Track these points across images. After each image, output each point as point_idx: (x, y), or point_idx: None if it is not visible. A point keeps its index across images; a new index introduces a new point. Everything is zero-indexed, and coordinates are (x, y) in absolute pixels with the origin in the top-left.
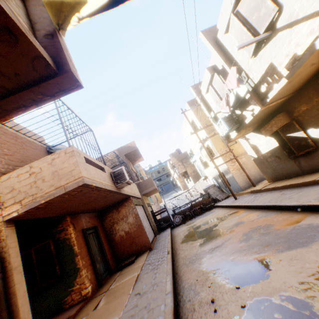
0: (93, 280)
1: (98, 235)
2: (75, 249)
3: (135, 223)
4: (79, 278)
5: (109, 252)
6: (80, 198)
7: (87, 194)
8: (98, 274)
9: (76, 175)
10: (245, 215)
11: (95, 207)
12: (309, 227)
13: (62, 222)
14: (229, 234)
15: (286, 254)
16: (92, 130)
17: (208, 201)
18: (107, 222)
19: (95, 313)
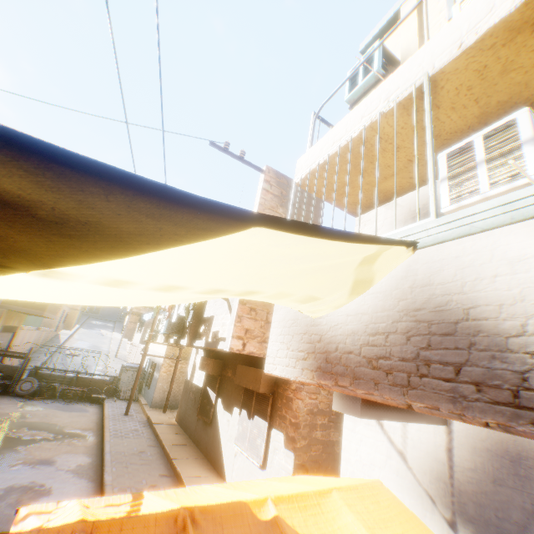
0: None
1: None
2: None
3: None
4: None
5: None
6: None
7: None
8: None
9: None
10: (79, 452)
11: None
12: None
13: None
14: (8, 471)
15: None
16: None
17: (107, 386)
18: None
19: None
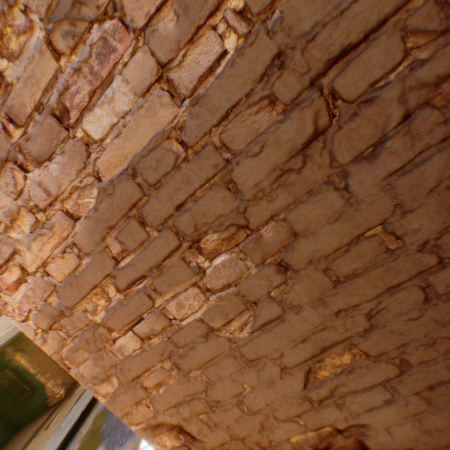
0: (68, 381)
1: None
2: (32, 371)
3: None
4: (48, 388)
5: None
6: None
7: None
8: None
9: None
10: None
11: None
12: None
13: (7, 353)
14: None
15: None
16: None
17: None
18: None
19: (40, 438)
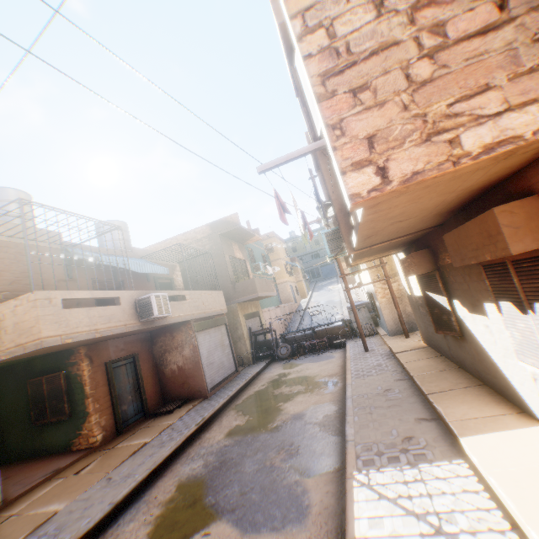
0: (109, 427)
1: (136, 367)
2: (86, 390)
3: (192, 358)
4: (88, 423)
5: (153, 389)
6: (71, 345)
7: (75, 343)
8: (119, 420)
9: (37, 334)
10: (325, 401)
11: (129, 334)
12: (296, 497)
13: (76, 353)
14: (267, 431)
15: (222, 529)
16: (121, 228)
17: (343, 331)
18: (158, 348)
19: (69, 481)
